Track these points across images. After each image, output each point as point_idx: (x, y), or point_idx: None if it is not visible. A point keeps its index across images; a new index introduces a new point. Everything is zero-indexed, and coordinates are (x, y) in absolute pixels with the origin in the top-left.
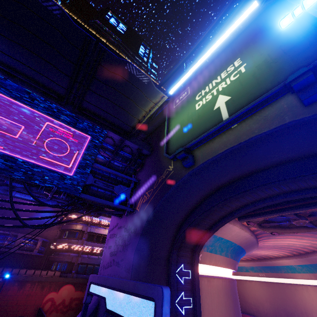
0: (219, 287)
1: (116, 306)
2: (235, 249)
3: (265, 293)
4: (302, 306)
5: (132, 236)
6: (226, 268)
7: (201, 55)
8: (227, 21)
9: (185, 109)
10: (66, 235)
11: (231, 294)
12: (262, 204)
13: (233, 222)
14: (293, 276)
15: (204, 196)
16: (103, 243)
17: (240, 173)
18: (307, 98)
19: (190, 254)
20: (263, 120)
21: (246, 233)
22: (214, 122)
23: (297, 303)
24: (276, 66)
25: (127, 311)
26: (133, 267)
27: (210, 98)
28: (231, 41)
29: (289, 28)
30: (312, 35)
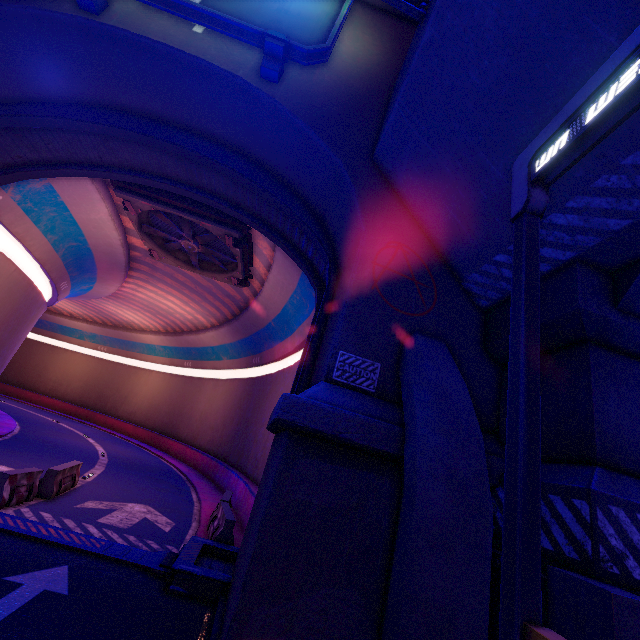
0: (2, 270)
1: None
2: (80, 252)
3: (87, 371)
4: (128, 390)
5: None
6: (39, 270)
7: None
8: None
9: None
10: None
11: (20, 301)
12: (161, 183)
13: (105, 196)
14: (146, 358)
15: (80, 98)
16: None
17: (161, 109)
18: (265, 68)
19: None
20: (226, 55)
21: (116, 234)
22: None
23: (124, 387)
24: (283, 17)
25: None
26: None
27: None
28: None
29: (326, 3)
30: (321, 28)
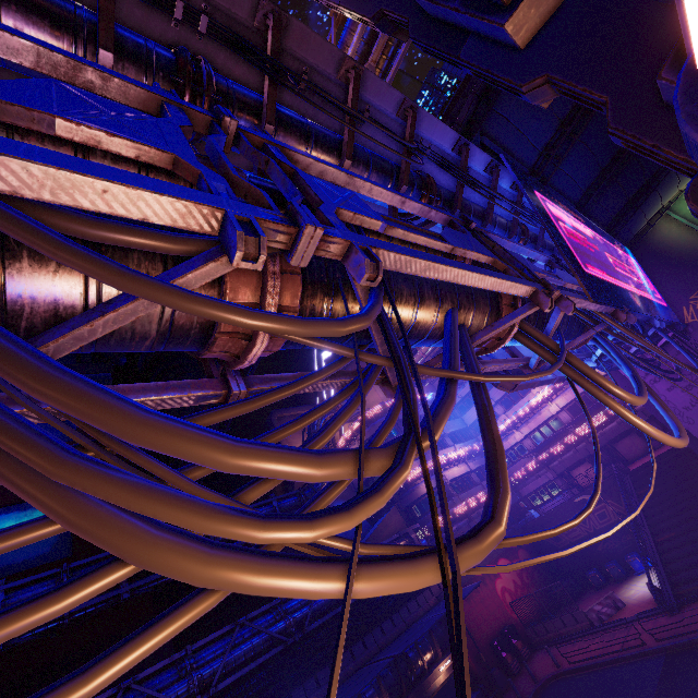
0: None
1: None
2: None
3: None
4: None
5: None
6: None
7: None
8: None
9: None
10: (422, 509)
11: None
12: None
13: None
14: None
15: None
16: (472, 487)
17: None
18: None
19: None
20: None
21: None
22: None
23: None
24: None
25: None
26: None
27: None
28: None
29: None
30: None
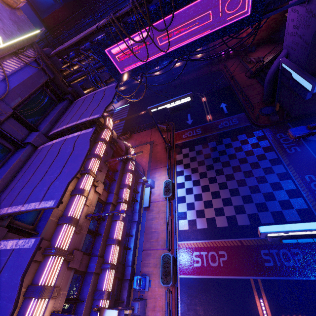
0: None
1: (297, 79)
2: None
3: None
4: None
5: (312, 20)
6: None
7: None
8: None
9: None
10: None
11: None
12: None
13: None
14: None
15: None
16: None
17: None
18: None
19: None
20: None
21: None
22: None
23: None
24: None
25: (301, 82)
26: (311, 43)
27: None
28: None
29: None
30: None
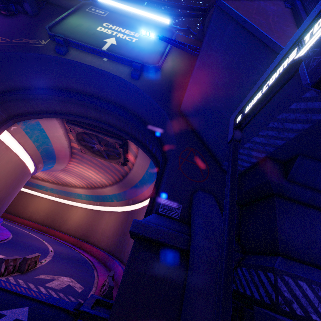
0: (13, 159)
1: None
2: (49, 150)
3: (47, 207)
4: (67, 217)
5: None
6: (29, 159)
7: (130, 5)
8: (155, 9)
9: (92, 21)
10: None
11: (19, 173)
12: (87, 120)
13: (62, 125)
14: (77, 200)
15: (54, 86)
16: None
17: (88, 90)
18: (133, 74)
19: (6, 118)
20: (116, 69)
21: (66, 142)
22: (97, 45)
23: (65, 215)
24: (141, 53)
25: None
26: None
27: (109, 33)
28: (149, 23)
29: (159, 47)
30: (157, 57)
